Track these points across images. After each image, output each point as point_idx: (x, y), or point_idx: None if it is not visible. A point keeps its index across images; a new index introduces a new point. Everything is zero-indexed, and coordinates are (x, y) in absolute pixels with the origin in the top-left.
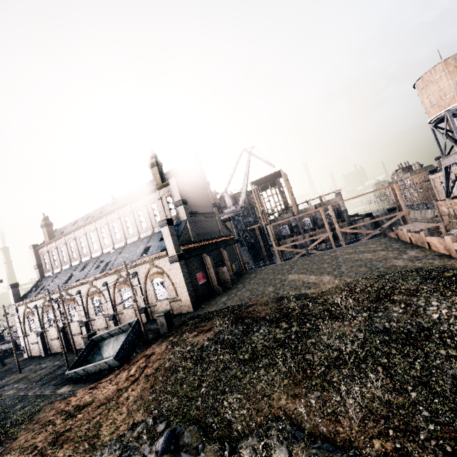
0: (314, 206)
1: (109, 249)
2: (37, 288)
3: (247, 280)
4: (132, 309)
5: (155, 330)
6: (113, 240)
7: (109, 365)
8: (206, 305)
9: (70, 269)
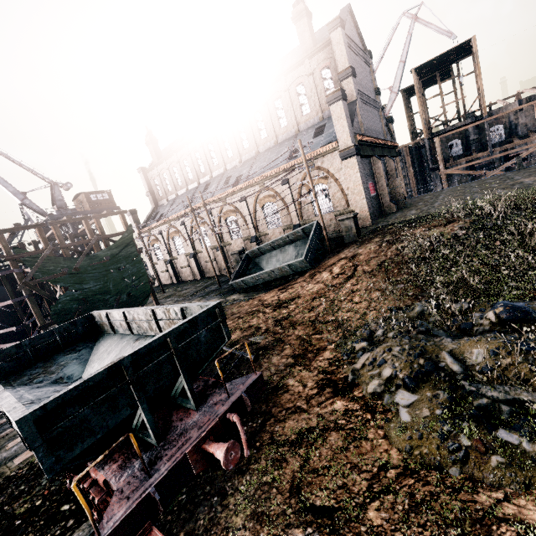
0: (517, 103)
1: (234, 163)
2: (154, 216)
3: (427, 199)
4: (280, 228)
5: (335, 240)
6: (239, 151)
7: (292, 270)
8: (388, 219)
9: (188, 193)
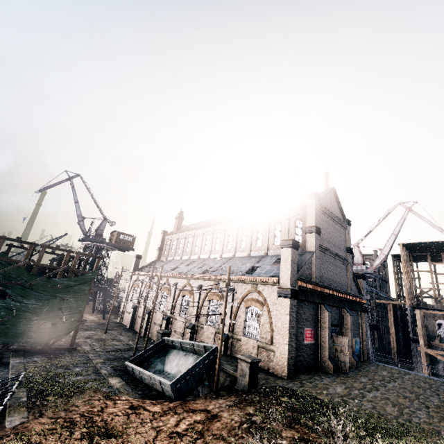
0: None
1: (216, 255)
2: (151, 266)
3: (376, 377)
4: (213, 328)
5: (230, 376)
6: (223, 248)
7: (162, 389)
8: (308, 381)
9: (179, 261)
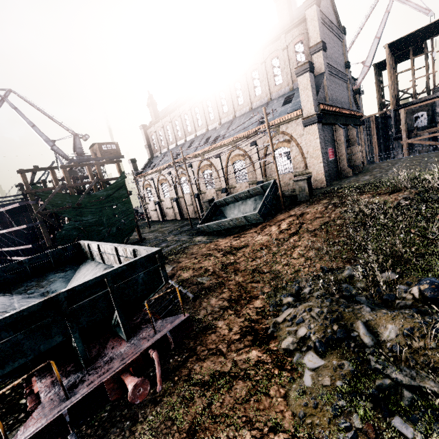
0: None
1: (215, 125)
2: (150, 165)
3: (383, 166)
4: (246, 183)
5: (289, 198)
6: (219, 115)
7: (248, 221)
8: (342, 182)
9: (176, 148)
